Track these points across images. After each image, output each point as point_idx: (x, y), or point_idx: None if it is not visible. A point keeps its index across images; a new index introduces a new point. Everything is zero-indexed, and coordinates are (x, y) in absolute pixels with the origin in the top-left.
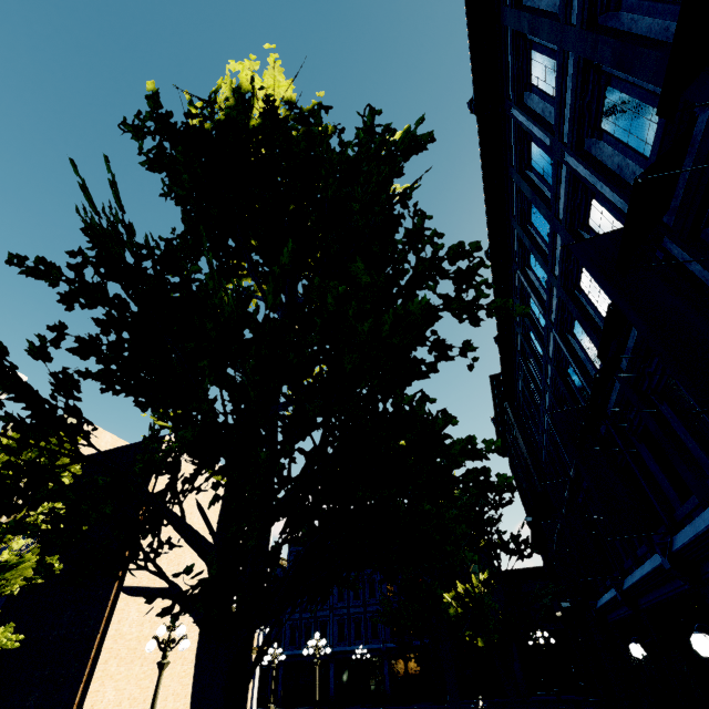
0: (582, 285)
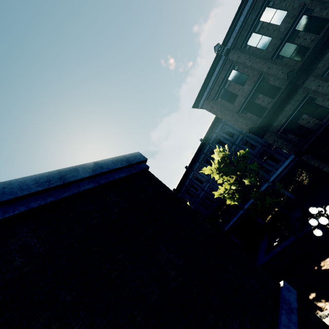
0: None
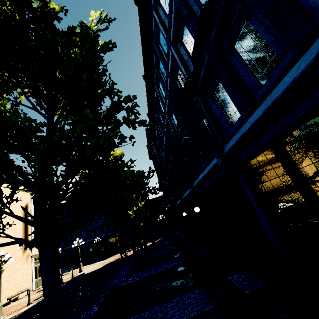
0: None
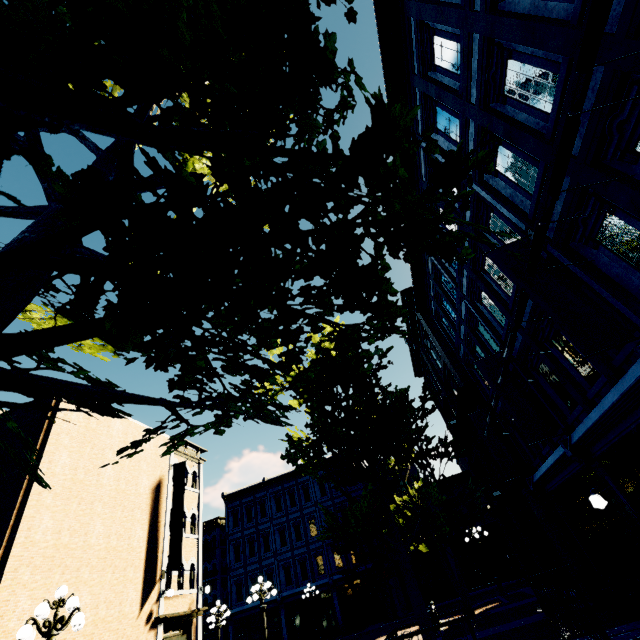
0: (507, 90)
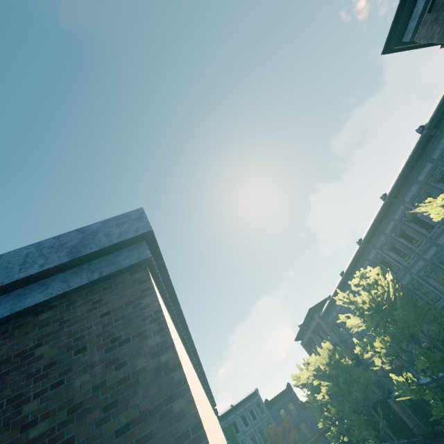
0: None
